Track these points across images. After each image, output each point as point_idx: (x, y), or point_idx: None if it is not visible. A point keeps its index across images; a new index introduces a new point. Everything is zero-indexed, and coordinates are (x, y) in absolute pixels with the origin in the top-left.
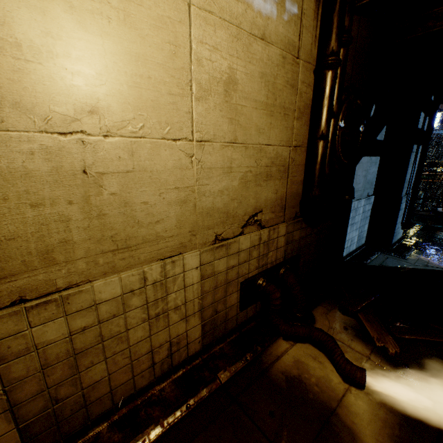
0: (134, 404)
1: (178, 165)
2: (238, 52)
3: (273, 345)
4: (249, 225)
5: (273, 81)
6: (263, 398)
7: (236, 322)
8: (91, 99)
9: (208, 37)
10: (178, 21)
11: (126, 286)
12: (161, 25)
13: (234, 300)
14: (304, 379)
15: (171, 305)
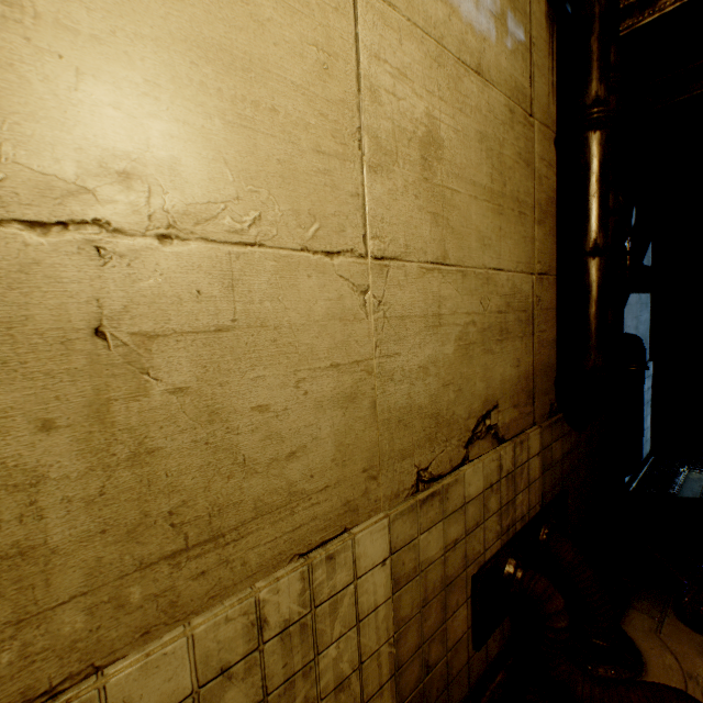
0: None
1: (336, 312)
2: (441, 89)
3: None
4: (477, 438)
5: (498, 150)
6: None
7: (467, 682)
8: (128, 141)
9: (388, 50)
10: (333, 6)
11: (207, 658)
12: (299, 6)
13: (461, 626)
14: None
15: (326, 682)
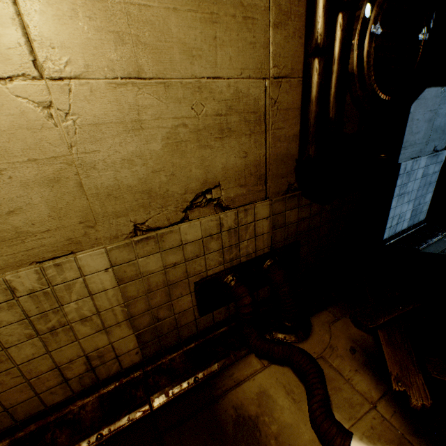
0: (46, 421)
1: (22, 124)
2: None
3: (239, 363)
4: (198, 207)
5: None
6: (194, 443)
7: (196, 328)
8: None
9: None
10: None
11: None
12: None
13: (187, 304)
14: (262, 425)
15: (73, 317)
